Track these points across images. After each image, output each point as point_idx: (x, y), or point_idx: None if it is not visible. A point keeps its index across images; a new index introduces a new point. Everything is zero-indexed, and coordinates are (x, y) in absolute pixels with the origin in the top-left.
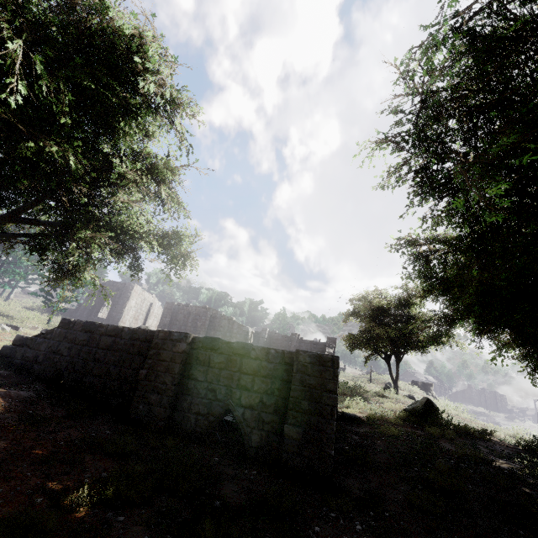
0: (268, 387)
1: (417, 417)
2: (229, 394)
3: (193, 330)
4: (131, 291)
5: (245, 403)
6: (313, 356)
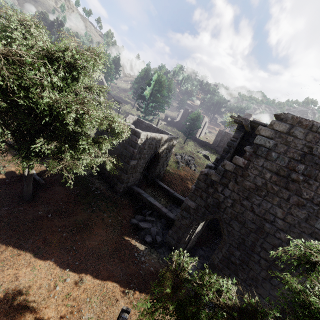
0: None
1: None
2: None
3: None
4: (203, 120)
5: None
6: None
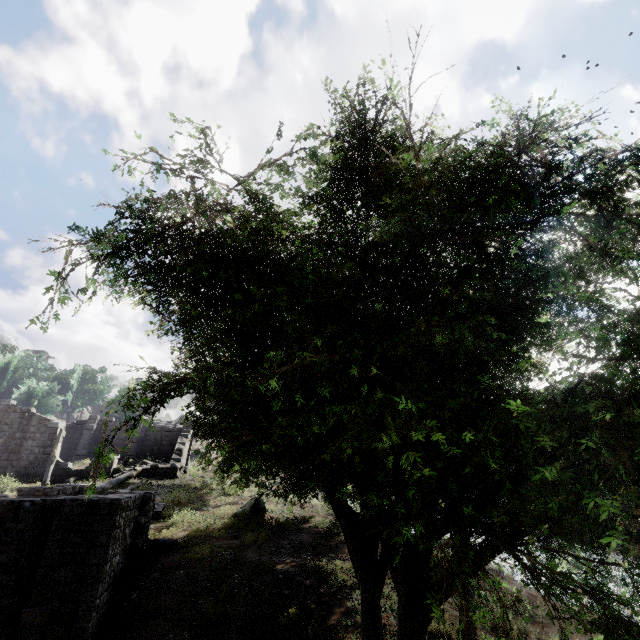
0: (10, 559)
1: (242, 522)
2: None
3: None
4: None
5: None
6: (84, 505)
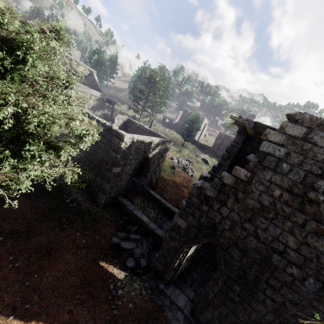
0: None
1: None
2: None
3: None
4: (202, 122)
5: None
6: None
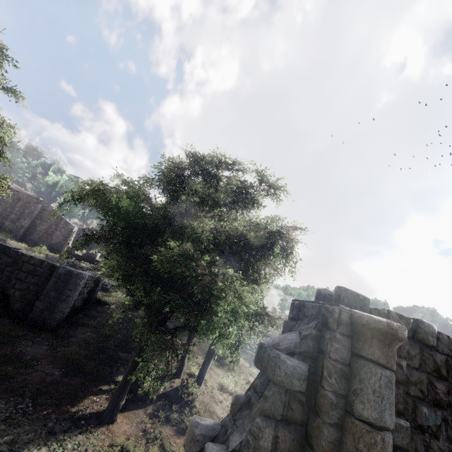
0: (36, 281)
1: None
2: (8, 281)
3: (19, 215)
4: None
5: (17, 287)
6: (67, 271)
